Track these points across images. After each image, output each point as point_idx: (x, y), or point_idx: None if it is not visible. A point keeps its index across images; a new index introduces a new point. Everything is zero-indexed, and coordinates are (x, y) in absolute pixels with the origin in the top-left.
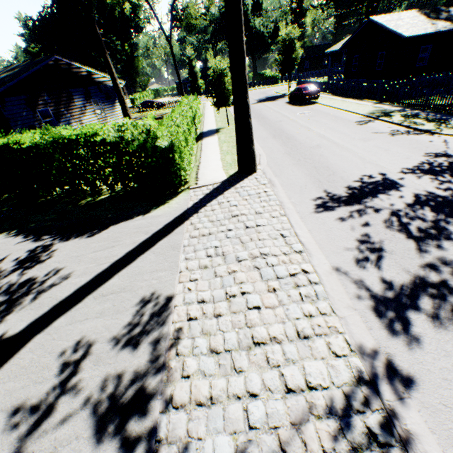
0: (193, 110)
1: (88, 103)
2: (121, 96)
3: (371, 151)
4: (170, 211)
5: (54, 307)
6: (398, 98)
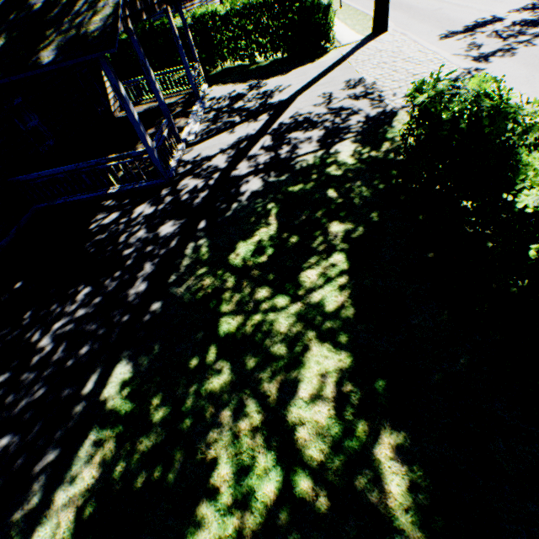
0: None
1: None
2: None
3: (488, 5)
4: (330, 59)
5: (296, 92)
6: None
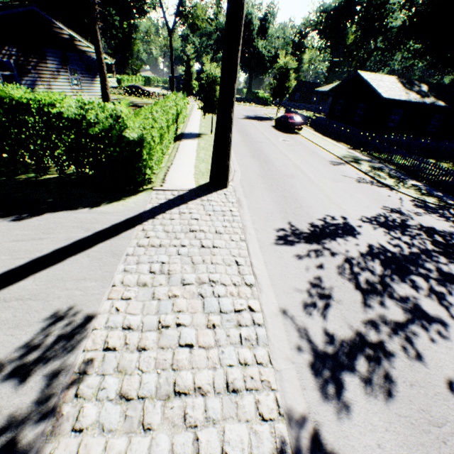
0: (179, 108)
1: (63, 69)
2: (103, 72)
3: (338, 193)
4: (123, 210)
5: None
6: (368, 149)
